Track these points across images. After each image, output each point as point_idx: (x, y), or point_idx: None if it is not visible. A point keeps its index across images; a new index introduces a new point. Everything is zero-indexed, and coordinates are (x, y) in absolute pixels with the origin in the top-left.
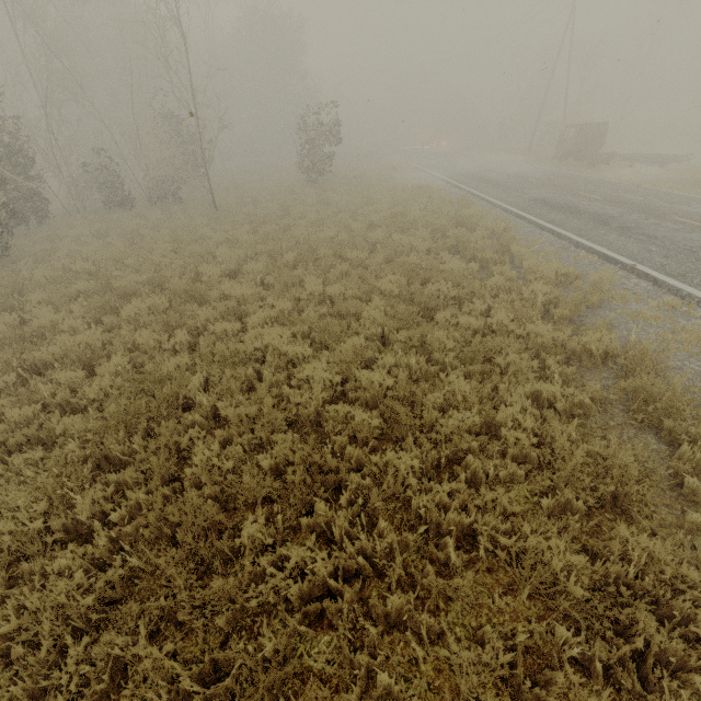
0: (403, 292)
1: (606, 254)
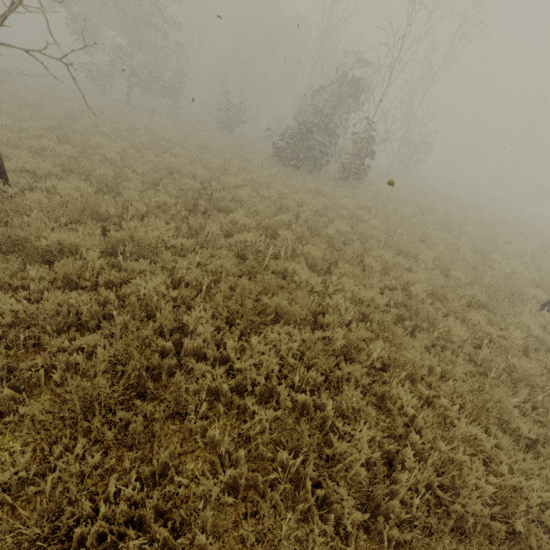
0: None
1: None
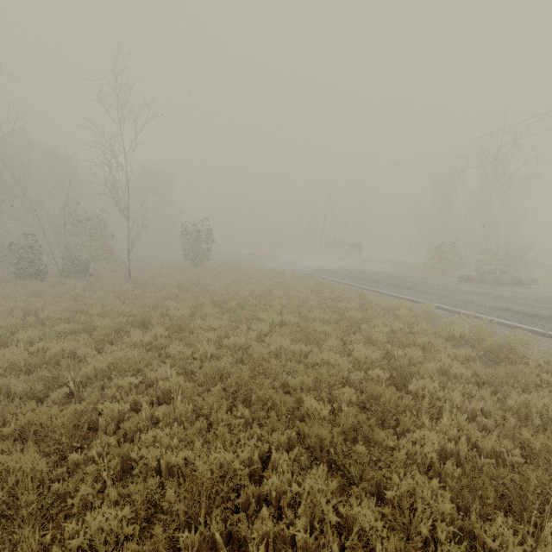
0: (330, 318)
1: (412, 299)
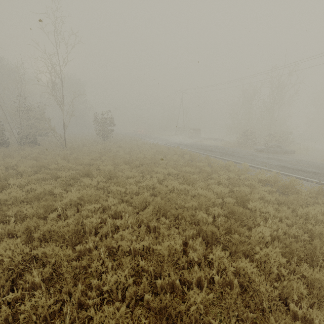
0: (195, 171)
1: (234, 161)
